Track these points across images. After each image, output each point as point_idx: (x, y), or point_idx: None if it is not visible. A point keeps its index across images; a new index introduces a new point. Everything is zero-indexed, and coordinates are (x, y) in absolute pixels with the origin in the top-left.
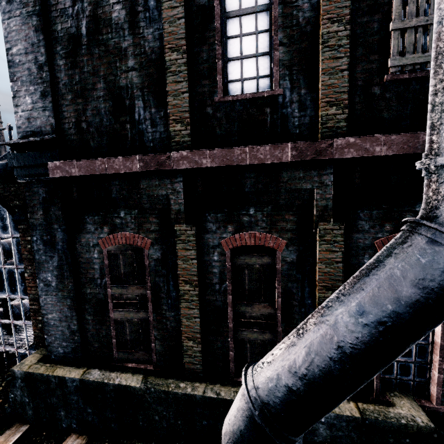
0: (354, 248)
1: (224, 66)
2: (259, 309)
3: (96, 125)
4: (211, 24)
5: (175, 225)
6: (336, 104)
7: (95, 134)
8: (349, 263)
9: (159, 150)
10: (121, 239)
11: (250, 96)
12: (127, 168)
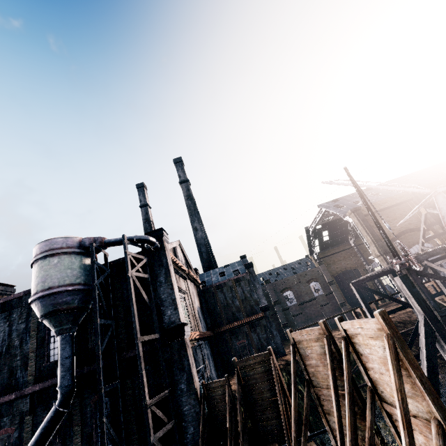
0: (85, 405)
1: (49, 352)
2: (56, 445)
3: (2, 383)
4: (45, 342)
5: (25, 417)
6: (76, 359)
7: (0, 387)
8: (84, 412)
9: (24, 387)
10: (2, 432)
11: (54, 361)
12: (9, 399)
